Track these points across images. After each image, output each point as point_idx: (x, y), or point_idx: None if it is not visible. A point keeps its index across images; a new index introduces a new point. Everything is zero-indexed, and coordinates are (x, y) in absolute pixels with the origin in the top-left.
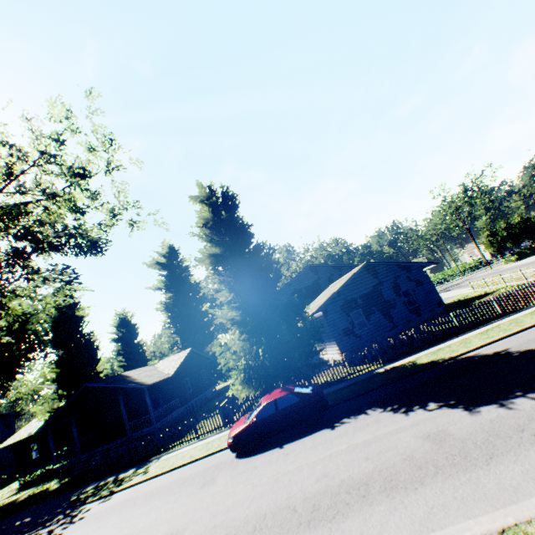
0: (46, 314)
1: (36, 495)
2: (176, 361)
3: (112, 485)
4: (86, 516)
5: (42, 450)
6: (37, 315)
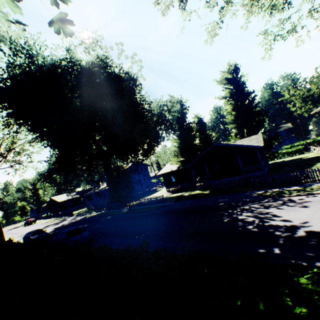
0: (177, 108)
1: (197, 194)
2: (256, 139)
3: (293, 191)
4: (311, 201)
5: (176, 179)
6: (173, 108)
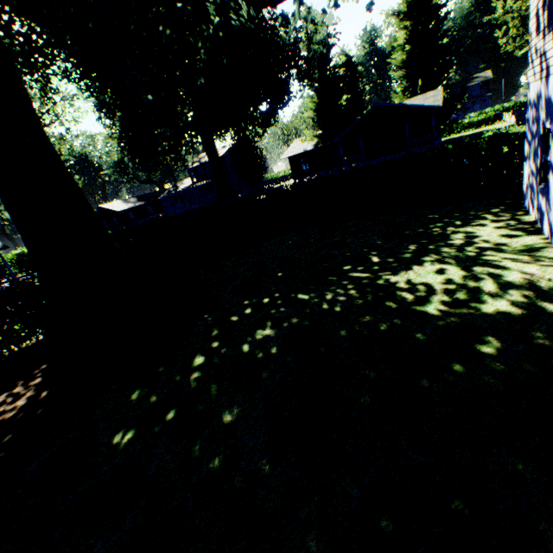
0: (321, 35)
1: None
2: (433, 98)
3: None
4: None
5: (310, 165)
6: (315, 35)
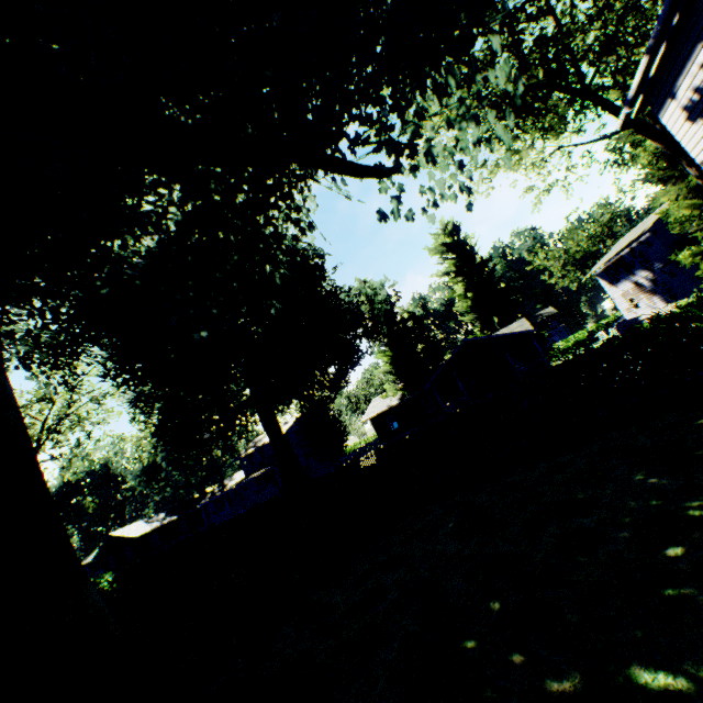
0: (382, 296)
1: None
2: (520, 327)
3: None
4: None
5: (399, 422)
6: (376, 297)
